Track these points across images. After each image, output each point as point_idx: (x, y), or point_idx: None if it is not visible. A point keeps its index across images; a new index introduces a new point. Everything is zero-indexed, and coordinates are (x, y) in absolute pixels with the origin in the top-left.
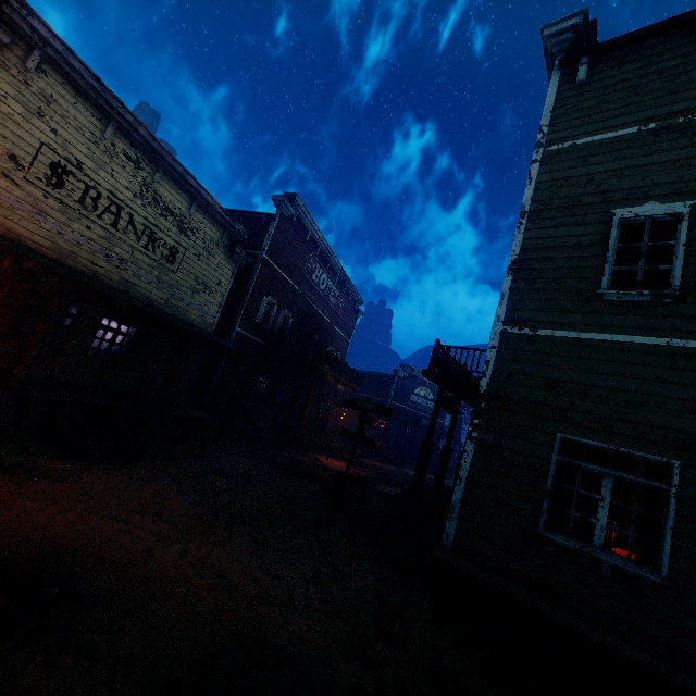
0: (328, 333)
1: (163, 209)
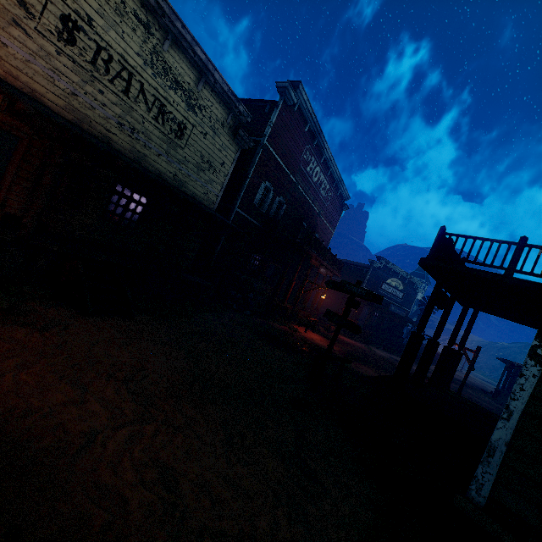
0: (316, 222)
1: (172, 81)
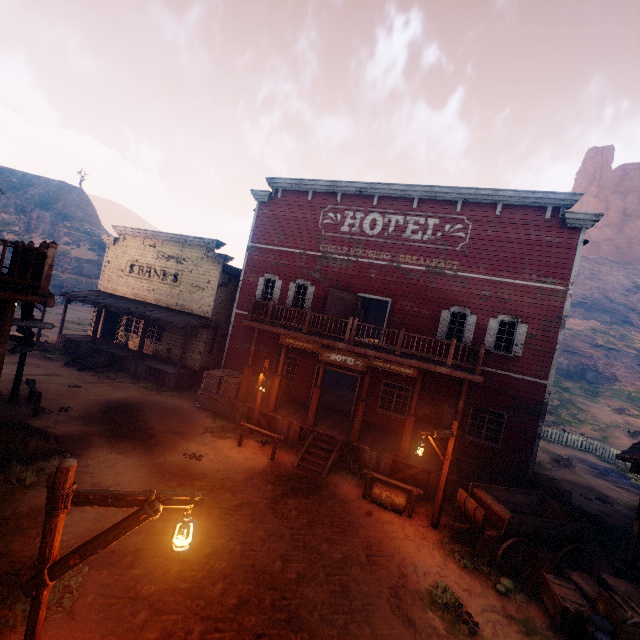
0: (435, 287)
1: (168, 258)
